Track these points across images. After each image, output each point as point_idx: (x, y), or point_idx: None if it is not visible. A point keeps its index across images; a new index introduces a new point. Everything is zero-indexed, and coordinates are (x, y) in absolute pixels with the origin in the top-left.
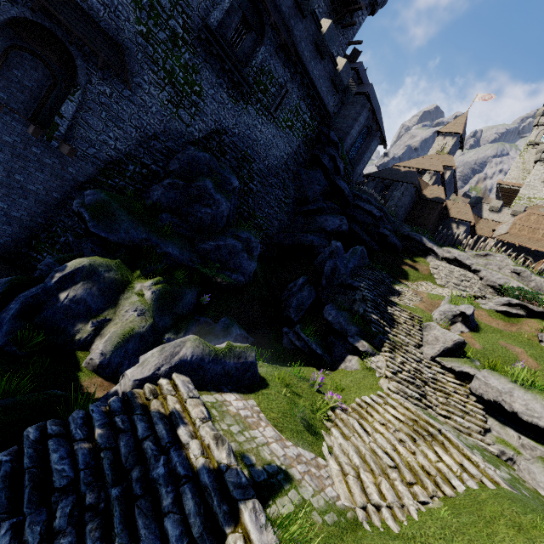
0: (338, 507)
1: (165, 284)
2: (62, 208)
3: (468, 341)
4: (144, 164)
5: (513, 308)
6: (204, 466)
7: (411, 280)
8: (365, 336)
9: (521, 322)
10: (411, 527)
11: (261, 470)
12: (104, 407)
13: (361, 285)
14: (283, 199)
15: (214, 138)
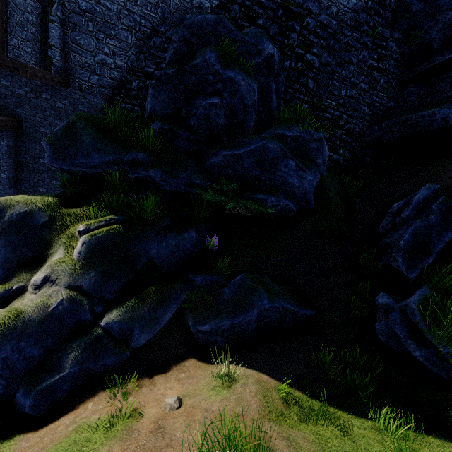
0: None
1: (117, 226)
2: None
3: None
4: (147, 74)
5: None
6: None
7: None
8: None
9: None
10: None
11: None
12: None
13: None
14: (374, 64)
15: (234, 0)
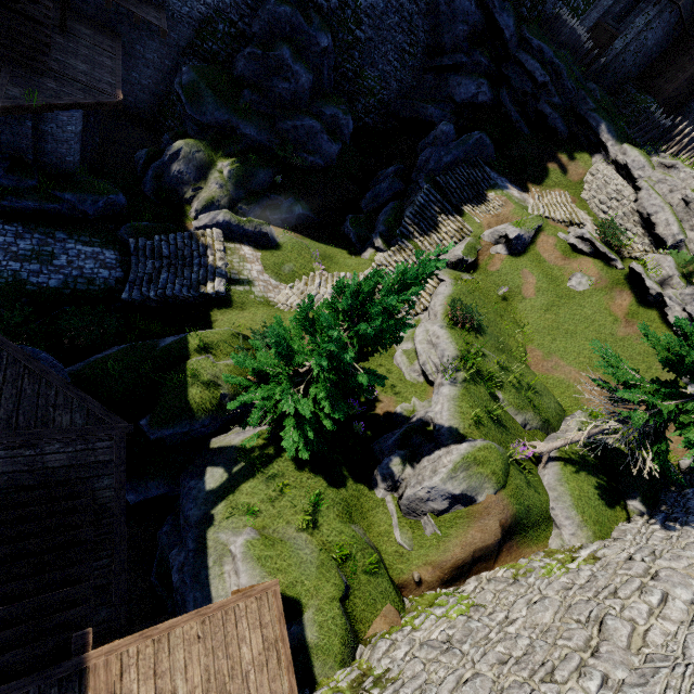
0: (269, 300)
1: (239, 165)
2: (174, 76)
3: (493, 262)
4: (232, 21)
5: (584, 243)
6: (211, 265)
7: (544, 187)
8: (388, 236)
9: (576, 259)
10: (290, 312)
11: (237, 275)
12: (183, 235)
13: (424, 187)
14: (407, 48)
15: None
